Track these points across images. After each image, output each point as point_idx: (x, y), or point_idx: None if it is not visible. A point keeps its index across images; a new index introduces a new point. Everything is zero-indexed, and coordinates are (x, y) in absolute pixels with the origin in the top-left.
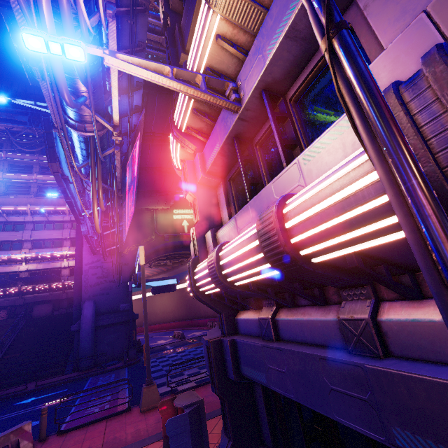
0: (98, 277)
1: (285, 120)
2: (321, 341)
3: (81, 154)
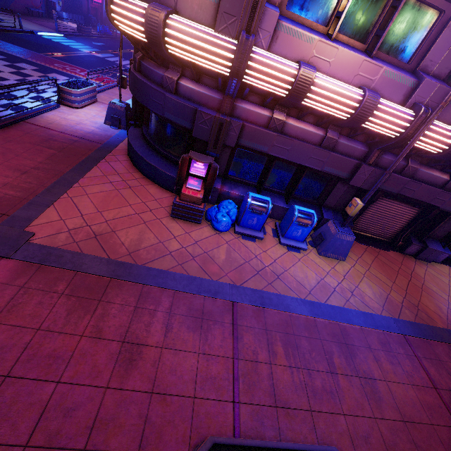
0: None
1: (394, 7)
2: (308, 140)
3: None
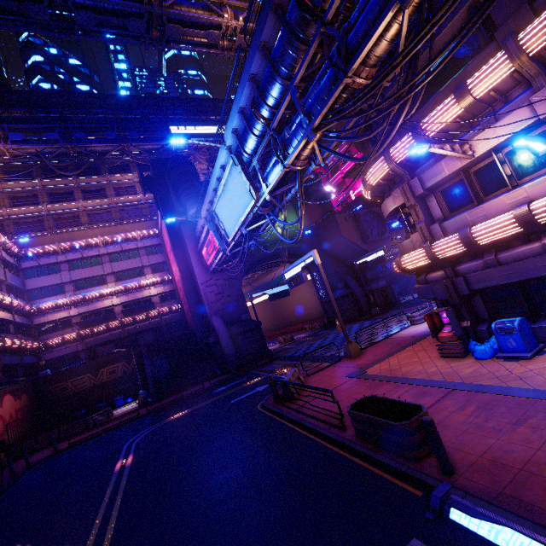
0: (215, 294)
1: (503, 164)
2: (530, 256)
3: (278, 182)
